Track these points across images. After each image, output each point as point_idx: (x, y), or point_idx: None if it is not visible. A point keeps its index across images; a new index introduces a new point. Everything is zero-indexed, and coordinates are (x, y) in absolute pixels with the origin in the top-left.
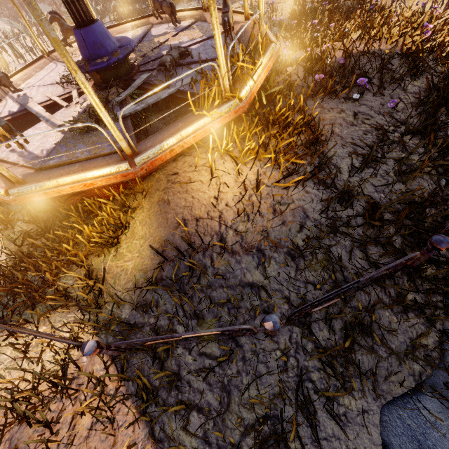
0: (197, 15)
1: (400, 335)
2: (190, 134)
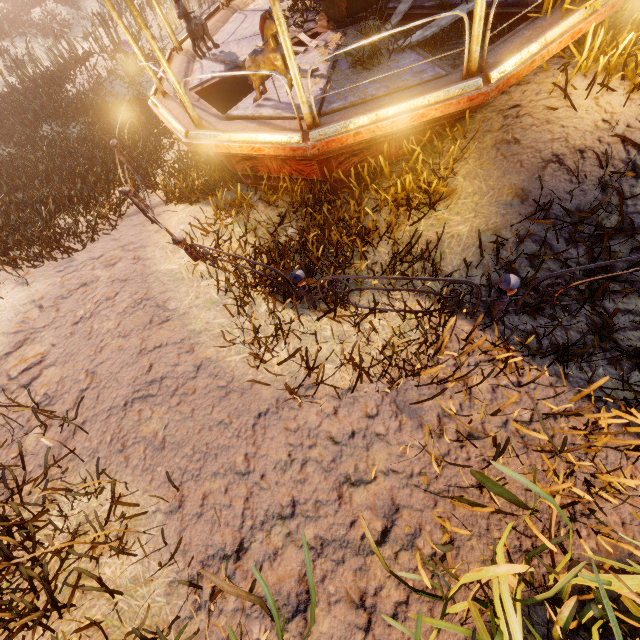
0: None
1: None
2: (555, 39)
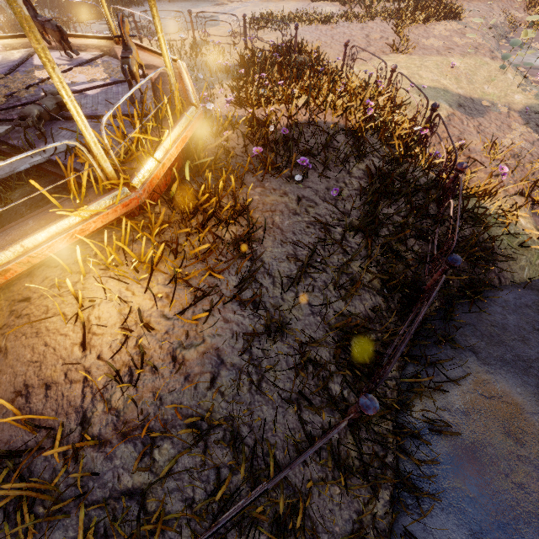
0: (105, 47)
1: (345, 511)
2: (42, 242)
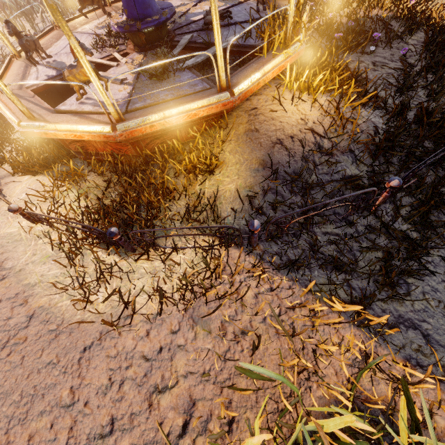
0: None
1: None
2: (269, 70)
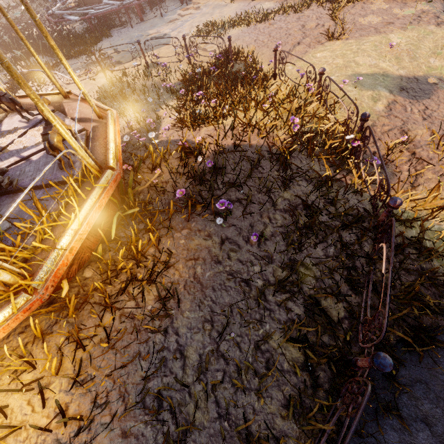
0: (56, 103)
1: None
2: None
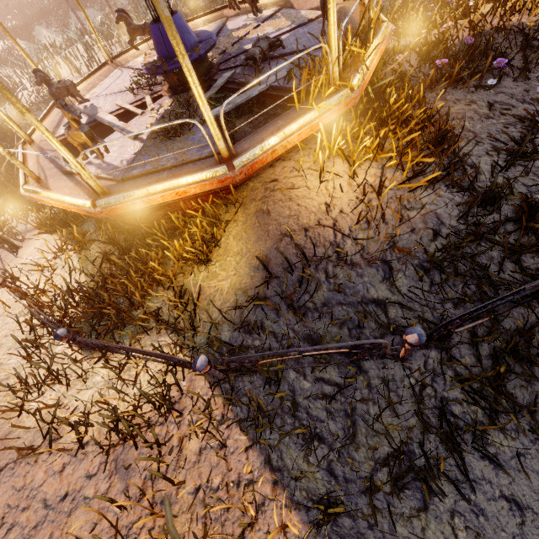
0: (281, 2)
1: None
2: (294, 132)
